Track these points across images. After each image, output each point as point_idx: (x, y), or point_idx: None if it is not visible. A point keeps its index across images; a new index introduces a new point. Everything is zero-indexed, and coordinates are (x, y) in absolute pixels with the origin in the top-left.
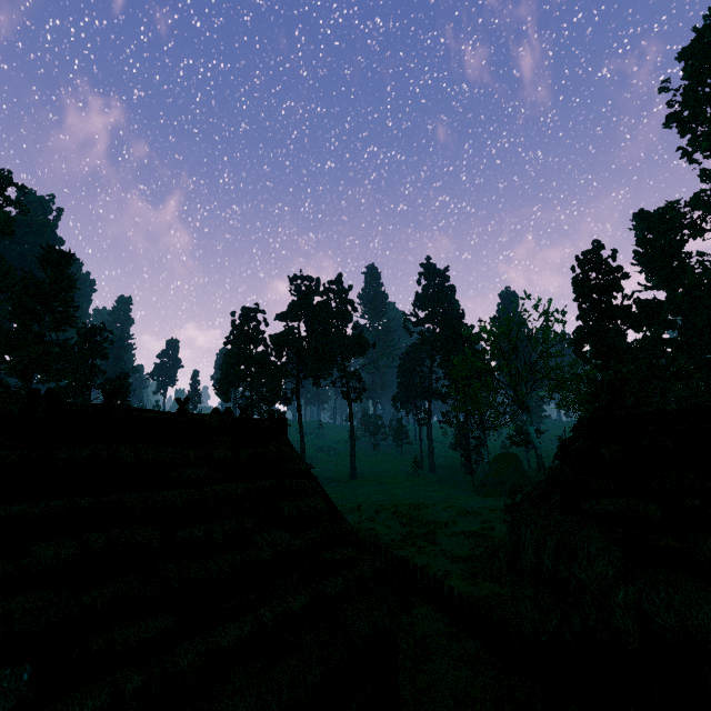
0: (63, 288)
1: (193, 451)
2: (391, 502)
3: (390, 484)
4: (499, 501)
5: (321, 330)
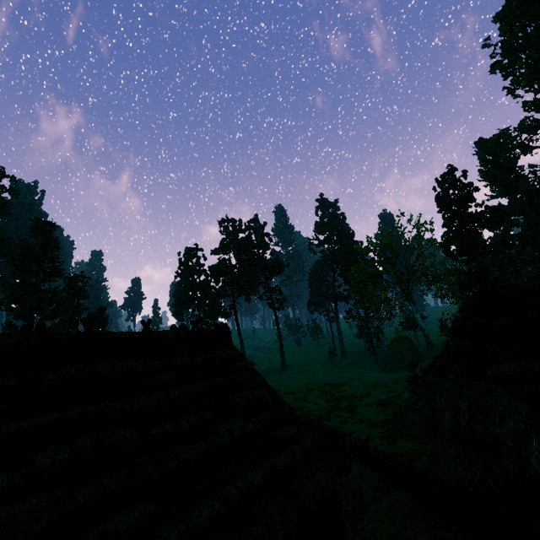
0: (50, 249)
1: (158, 361)
2: (316, 384)
3: (313, 370)
4: (399, 374)
5: (247, 258)
